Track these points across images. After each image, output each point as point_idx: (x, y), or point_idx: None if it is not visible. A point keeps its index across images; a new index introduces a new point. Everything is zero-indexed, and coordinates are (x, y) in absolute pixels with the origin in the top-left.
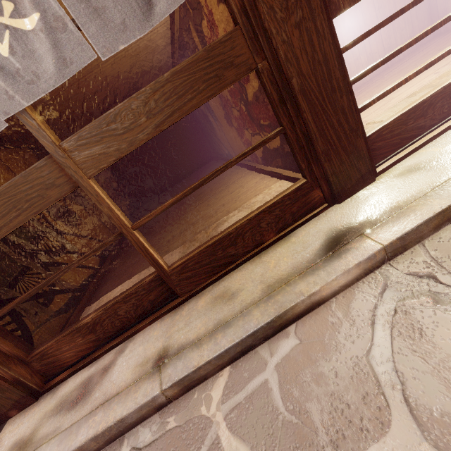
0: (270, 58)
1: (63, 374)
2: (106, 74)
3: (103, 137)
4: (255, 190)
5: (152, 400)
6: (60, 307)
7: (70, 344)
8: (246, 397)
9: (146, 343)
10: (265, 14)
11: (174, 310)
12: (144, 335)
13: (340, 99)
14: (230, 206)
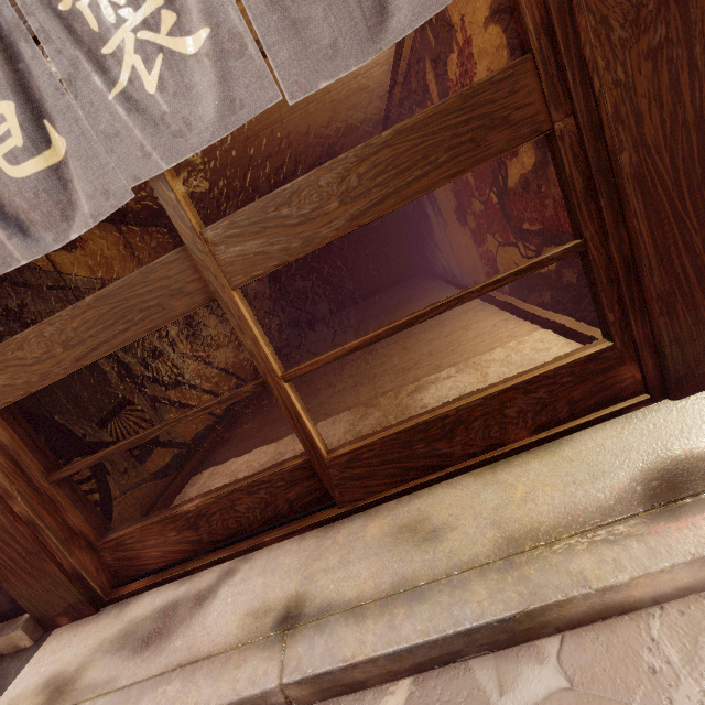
0: (583, 114)
1: (139, 582)
2: (285, 133)
3: (267, 228)
4: (491, 338)
5: (262, 696)
6: (159, 467)
7: (159, 537)
8: None
9: (269, 574)
10: (589, 32)
11: (324, 527)
12: (269, 558)
13: None
14: (441, 358)
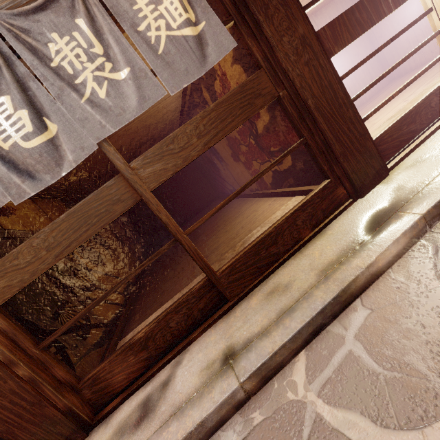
0: (289, 88)
1: (114, 401)
2: (130, 131)
3: (164, 156)
4: (271, 209)
5: (231, 396)
6: (96, 340)
7: (122, 364)
8: (335, 370)
9: (204, 349)
10: (282, 58)
11: (225, 315)
12: (200, 344)
13: (347, 112)
14: (250, 226)
